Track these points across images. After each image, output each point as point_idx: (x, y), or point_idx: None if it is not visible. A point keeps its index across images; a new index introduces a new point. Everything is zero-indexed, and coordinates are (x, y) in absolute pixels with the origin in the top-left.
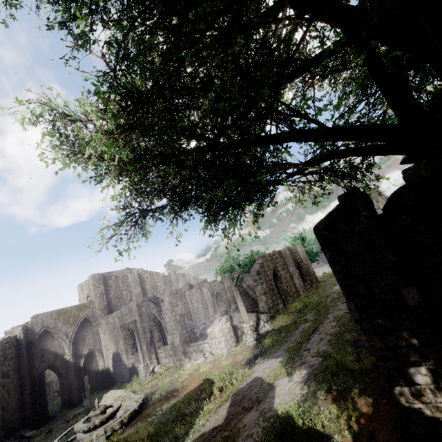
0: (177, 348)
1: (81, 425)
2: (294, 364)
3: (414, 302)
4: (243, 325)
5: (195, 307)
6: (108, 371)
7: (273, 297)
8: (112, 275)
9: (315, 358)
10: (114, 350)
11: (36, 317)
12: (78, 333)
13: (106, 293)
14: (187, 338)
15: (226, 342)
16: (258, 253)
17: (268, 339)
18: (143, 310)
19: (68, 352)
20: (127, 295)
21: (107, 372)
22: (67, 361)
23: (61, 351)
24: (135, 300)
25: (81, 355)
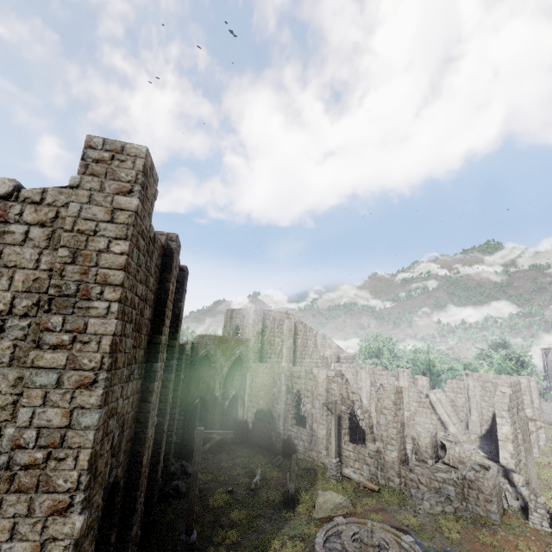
0: (388, 463)
1: (359, 550)
2: None
3: None
4: (528, 495)
5: None
6: (245, 424)
7: (517, 448)
8: (271, 314)
9: None
10: (262, 407)
11: (202, 337)
12: (229, 370)
13: (261, 334)
14: (403, 457)
15: (497, 505)
16: (441, 353)
17: None
18: (333, 386)
19: (218, 388)
20: (278, 344)
21: (244, 425)
22: (215, 397)
23: (212, 384)
24: (326, 370)
25: (227, 396)
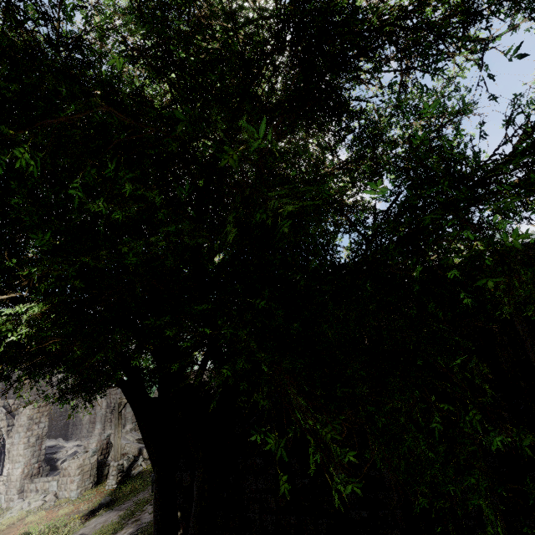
0: (13, 483)
1: None
2: (129, 520)
3: (186, 483)
4: (111, 463)
5: (79, 418)
6: None
7: None
8: None
9: (151, 515)
10: None
11: None
12: None
13: None
14: (34, 470)
15: (80, 482)
16: None
17: (129, 485)
18: None
19: None
20: None
21: None
22: None
23: None
24: None
25: None
